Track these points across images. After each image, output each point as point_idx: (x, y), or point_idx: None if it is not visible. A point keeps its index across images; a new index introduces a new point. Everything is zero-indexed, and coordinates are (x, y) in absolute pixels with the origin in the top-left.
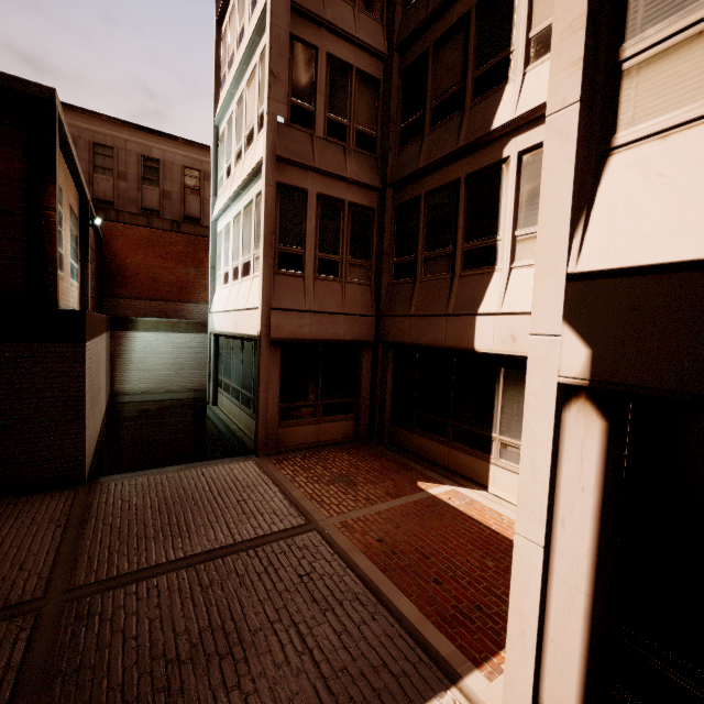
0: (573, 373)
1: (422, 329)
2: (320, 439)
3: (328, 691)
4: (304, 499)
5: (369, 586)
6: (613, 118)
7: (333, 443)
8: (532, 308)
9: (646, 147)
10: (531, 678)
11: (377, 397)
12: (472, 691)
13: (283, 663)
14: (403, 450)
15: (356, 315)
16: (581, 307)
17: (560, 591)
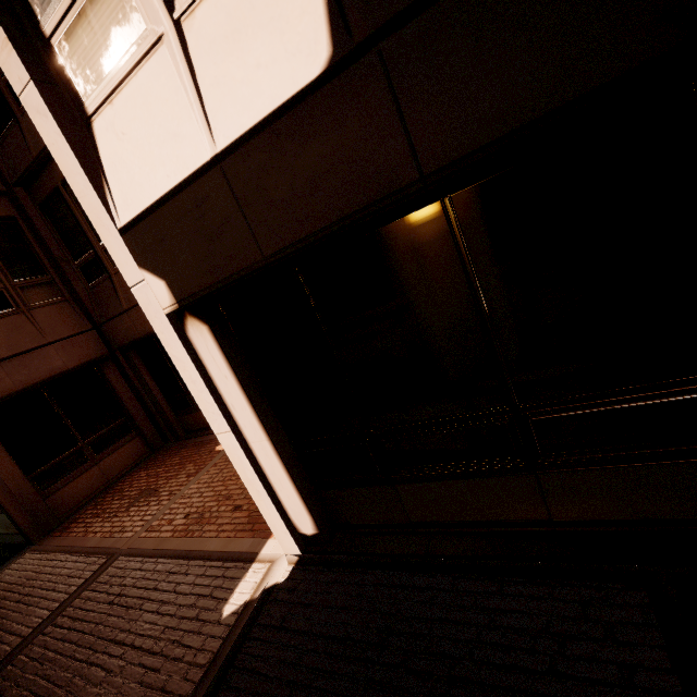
0: (168, 303)
1: (144, 318)
2: (109, 477)
3: (153, 656)
4: (102, 541)
5: (180, 557)
6: (74, 90)
7: (128, 471)
8: (118, 267)
9: (106, 113)
10: (278, 514)
11: (148, 402)
12: (266, 555)
13: (105, 678)
14: (200, 431)
15: (68, 337)
16: (141, 252)
17: (259, 450)
